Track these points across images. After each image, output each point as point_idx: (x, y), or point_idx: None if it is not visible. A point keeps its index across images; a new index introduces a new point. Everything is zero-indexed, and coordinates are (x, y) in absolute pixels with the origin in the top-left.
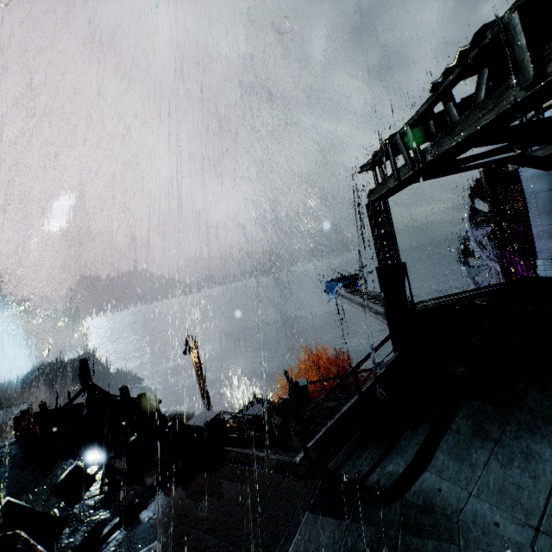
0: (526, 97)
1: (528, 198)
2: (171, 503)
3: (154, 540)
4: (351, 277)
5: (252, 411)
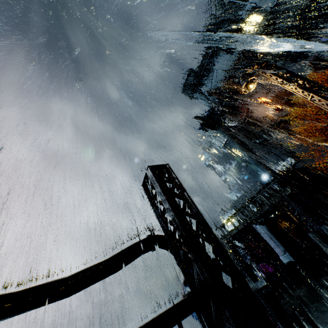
0: (270, 207)
1: (263, 235)
2: None
3: None
4: None
5: None
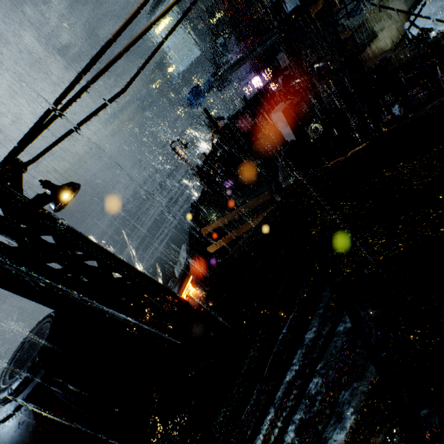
0: None
1: None
2: None
3: None
4: (196, 87)
5: None
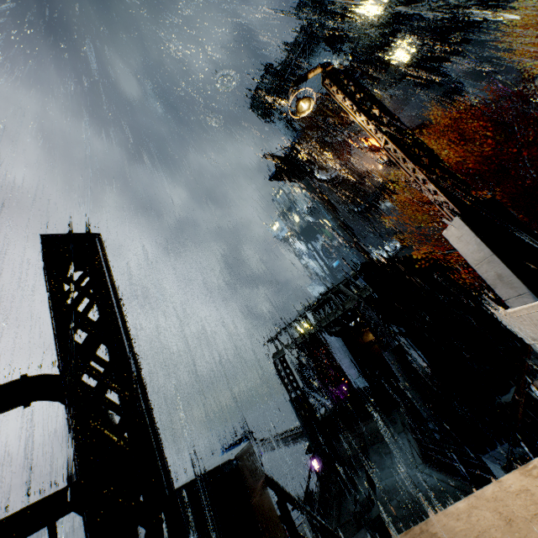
0: (342, 313)
1: (336, 350)
2: None
3: None
4: (241, 439)
5: None
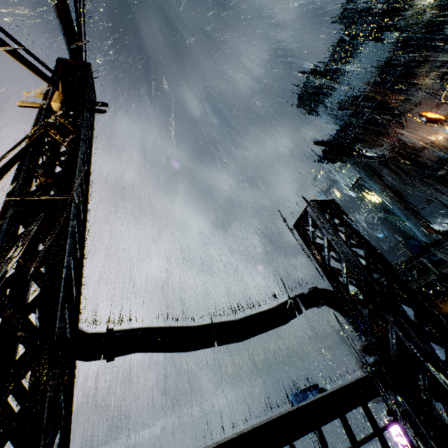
0: (437, 277)
1: (412, 317)
2: None
3: None
4: (308, 388)
5: None
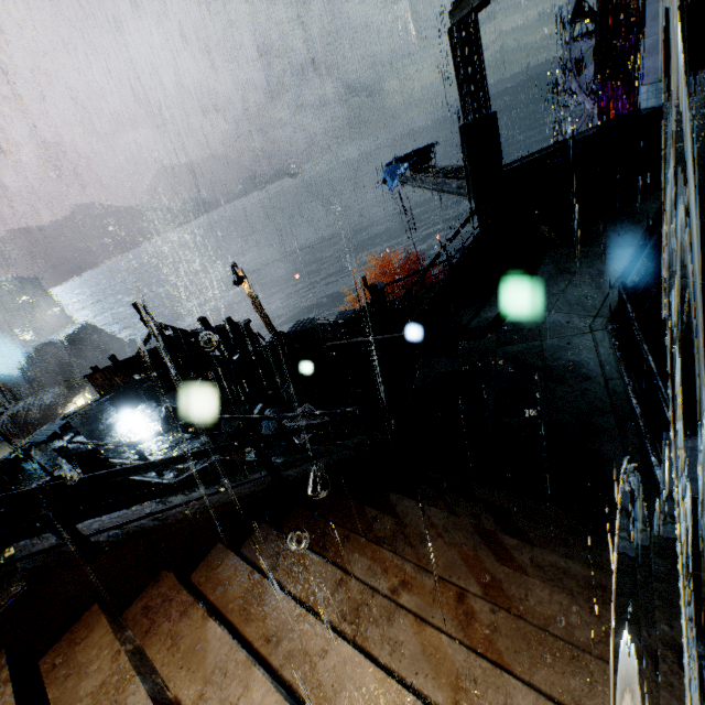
0: None
1: None
2: (302, 386)
3: (303, 405)
4: (415, 153)
5: (339, 318)
